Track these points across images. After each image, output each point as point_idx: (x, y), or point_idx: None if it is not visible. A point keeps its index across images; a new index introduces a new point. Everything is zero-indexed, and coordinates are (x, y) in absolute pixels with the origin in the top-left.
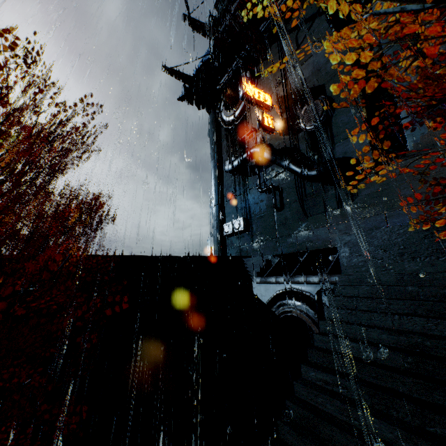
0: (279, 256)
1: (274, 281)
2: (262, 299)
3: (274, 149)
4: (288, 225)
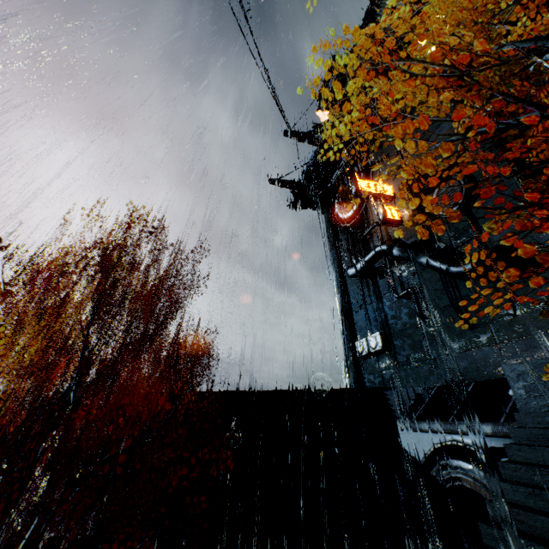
0: (432, 389)
1: (427, 428)
2: (414, 455)
3: (405, 244)
4: (444, 340)
